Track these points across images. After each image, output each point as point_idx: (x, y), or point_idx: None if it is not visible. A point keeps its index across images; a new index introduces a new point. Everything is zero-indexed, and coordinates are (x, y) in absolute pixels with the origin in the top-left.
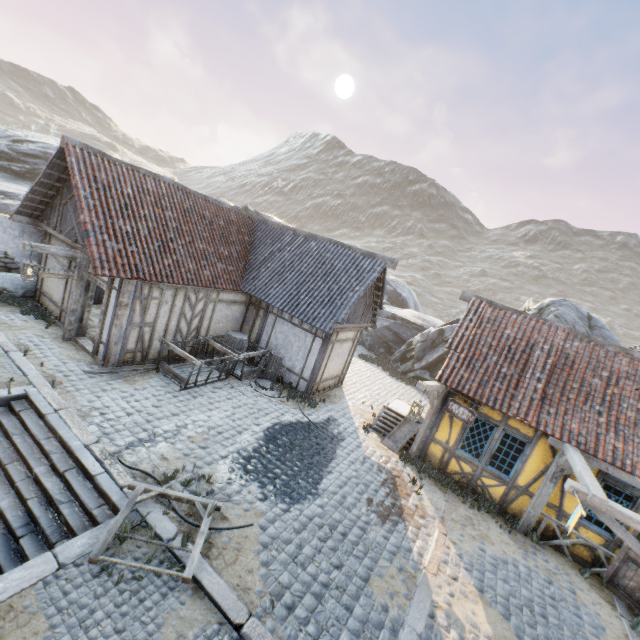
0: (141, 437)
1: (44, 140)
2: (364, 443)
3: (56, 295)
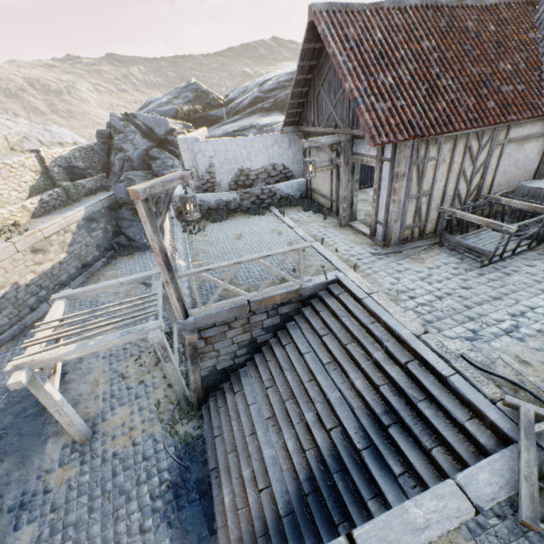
0: (470, 328)
1: (275, 74)
2: None
3: (323, 189)
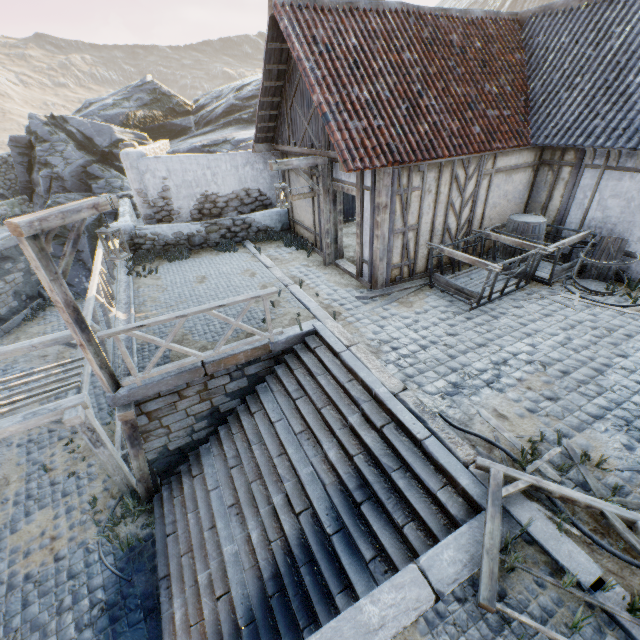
0: (452, 381)
1: (255, 78)
2: None
3: (306, 221)
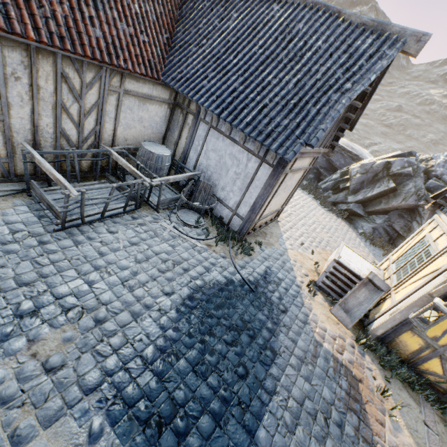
0: None
1: None
2: (311, 315)
3: None
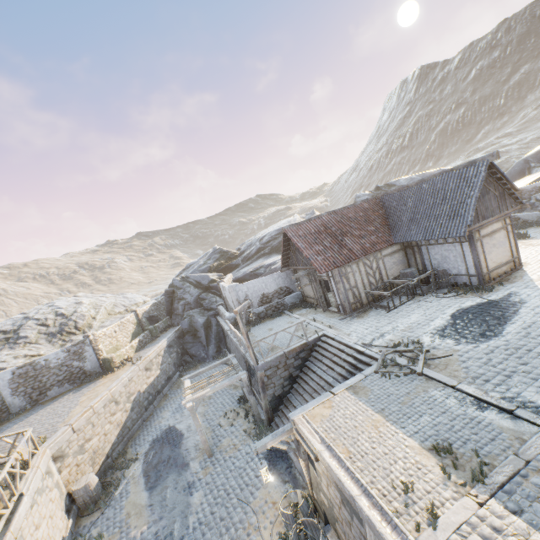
0: (376, 335)
1: (268, 231)
2: None
3: (311, 294)
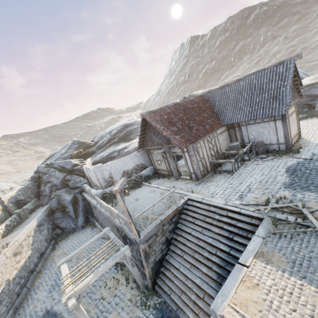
0: (238, 195)
1: (114, 127)
2: None
3: (163, 168)
